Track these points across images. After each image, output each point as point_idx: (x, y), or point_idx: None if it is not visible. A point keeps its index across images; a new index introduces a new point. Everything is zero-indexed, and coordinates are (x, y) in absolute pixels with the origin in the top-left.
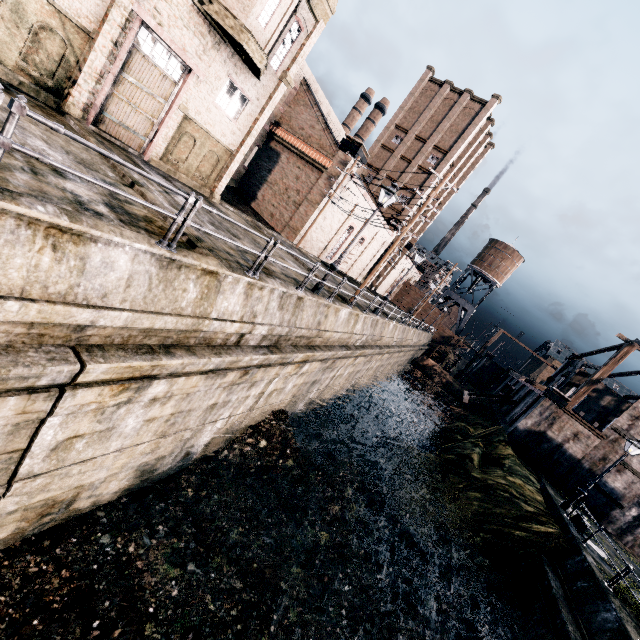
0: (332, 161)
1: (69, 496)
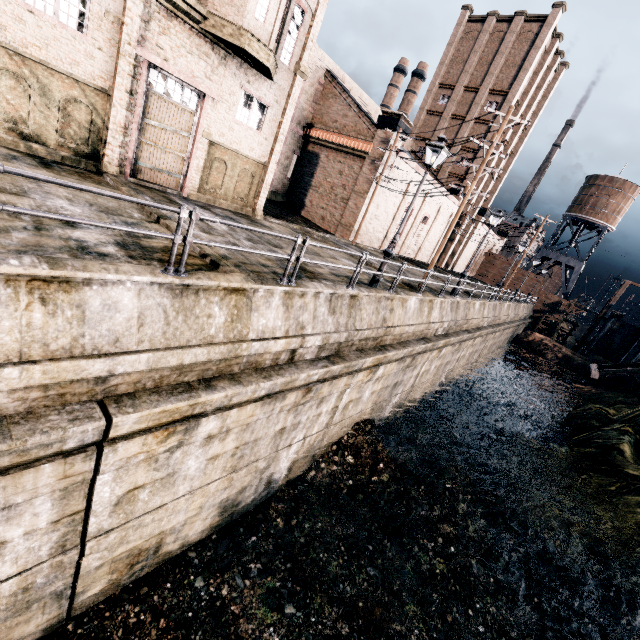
0: (372, 143)
1: (153, 543)
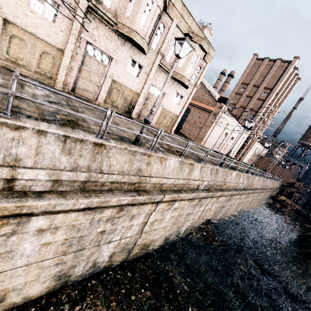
0: (214, 107)
1: (149, 243)
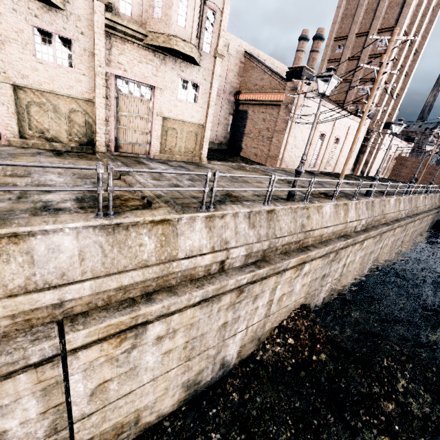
0: (284, 93)
1: (132, 417)
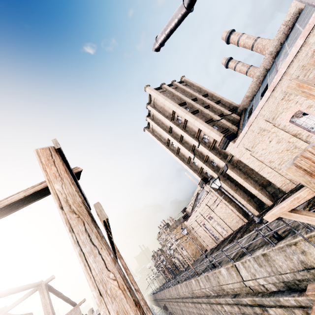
0: None
1: None
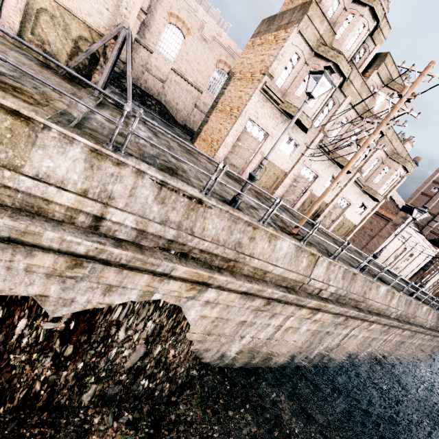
0: (396, 216)
1: (336, 355)
